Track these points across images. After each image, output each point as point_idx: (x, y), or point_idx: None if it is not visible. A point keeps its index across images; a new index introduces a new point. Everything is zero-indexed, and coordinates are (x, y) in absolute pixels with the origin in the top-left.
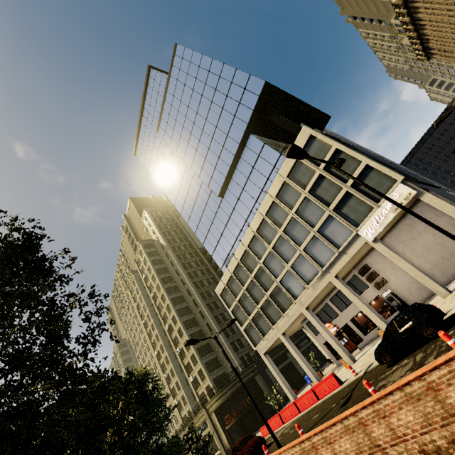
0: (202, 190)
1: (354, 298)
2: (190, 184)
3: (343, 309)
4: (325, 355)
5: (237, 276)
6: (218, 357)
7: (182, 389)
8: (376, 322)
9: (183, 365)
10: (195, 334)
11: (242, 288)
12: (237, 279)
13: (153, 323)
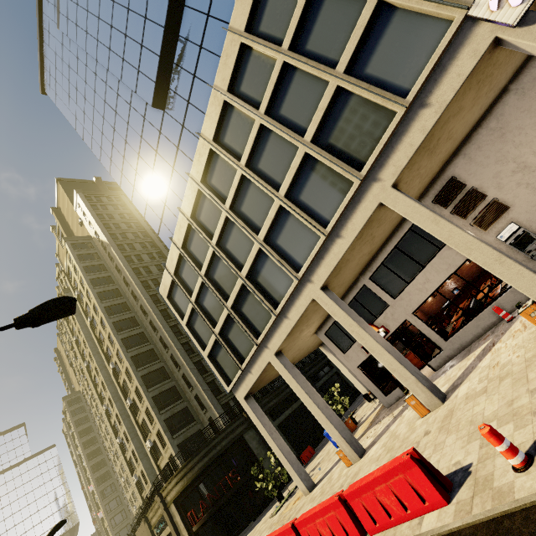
0: (132, 112)
1: (449, 231)
2: (115, 109)
3: (399, 292)
4: (359, 388)
5: (191, 253)
6: (190, 408)
7: (139, 461)
8: (518, 283)
9: (136, 425)
10: (152, 374)
11: (199, 275)
12: (190, 258)
13: (95, 365)
